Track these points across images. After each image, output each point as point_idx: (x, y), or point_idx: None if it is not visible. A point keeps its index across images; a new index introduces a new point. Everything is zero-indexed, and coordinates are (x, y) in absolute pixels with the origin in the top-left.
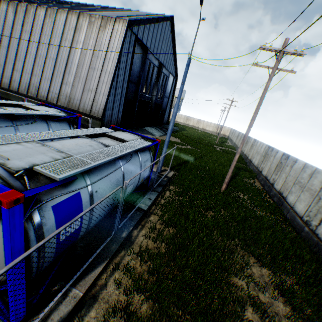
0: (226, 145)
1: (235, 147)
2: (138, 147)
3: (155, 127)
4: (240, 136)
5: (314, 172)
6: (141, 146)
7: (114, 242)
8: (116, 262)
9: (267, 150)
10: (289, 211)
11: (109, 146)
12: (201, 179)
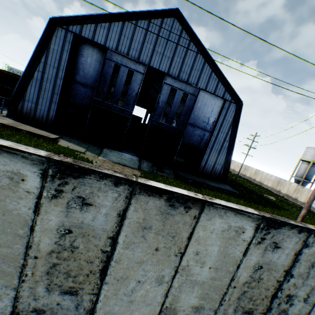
0: None
1: None
2: None
3: (147, 160)
4: None
5: None
6: None
7: None
8: None
9: None
10: None
11: None
12: None
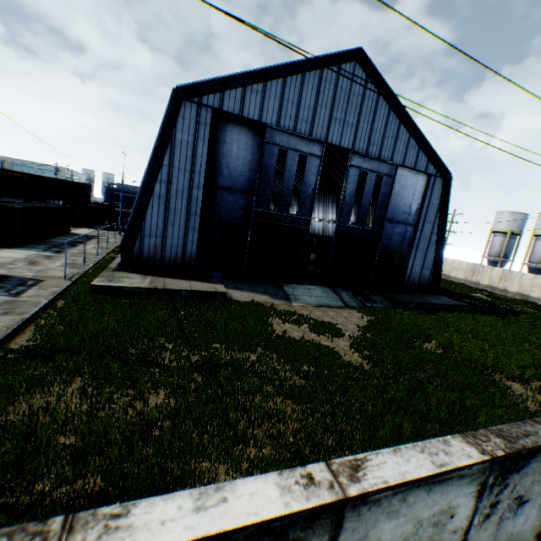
0: None
1: None
2: None
3: (340, 289)
4: None
5: None
6: None
7: None
8: None
9: None
10: None
11: None
12: None
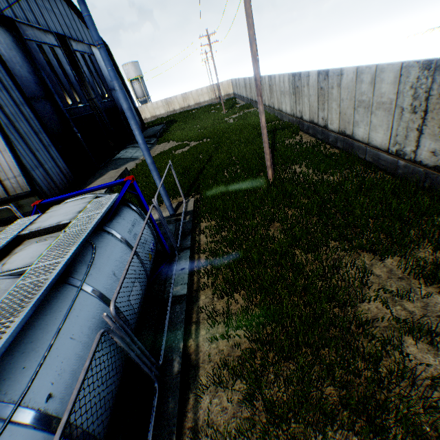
0: (238, 108)
1: (250, 104)
2: (91, 224)
3: (131, 145)
4: (249, 84)
5: (376, 75)
6: (98, 216)
7: (168, 395)
8: (190, 425)
9: (294, 81)
10: (366, 150)
11: (25, 271)
12: (235, 184)
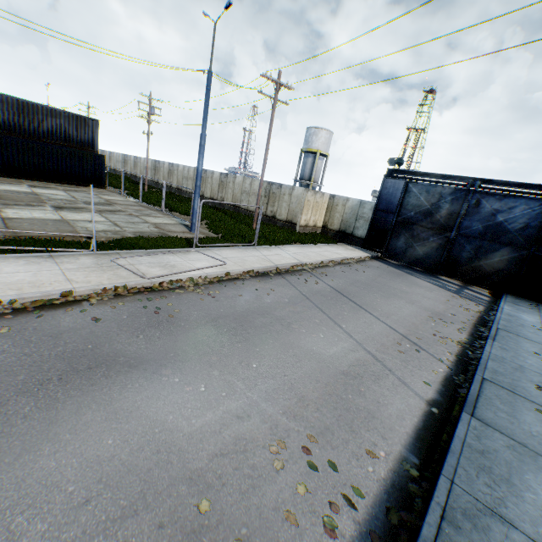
0: None
1: None
2: None
3: None
4: None
5: (120, 155)
6: None
7: None
8: None
9: (103, 153)
10: (119, 173)
11: None
12: None
